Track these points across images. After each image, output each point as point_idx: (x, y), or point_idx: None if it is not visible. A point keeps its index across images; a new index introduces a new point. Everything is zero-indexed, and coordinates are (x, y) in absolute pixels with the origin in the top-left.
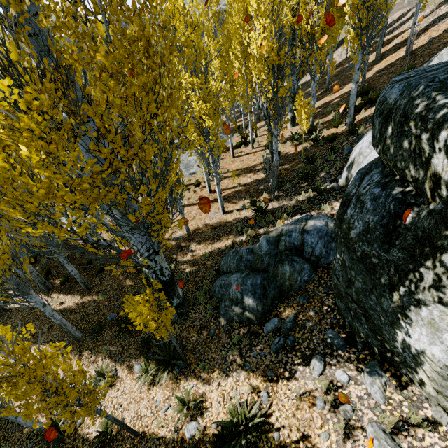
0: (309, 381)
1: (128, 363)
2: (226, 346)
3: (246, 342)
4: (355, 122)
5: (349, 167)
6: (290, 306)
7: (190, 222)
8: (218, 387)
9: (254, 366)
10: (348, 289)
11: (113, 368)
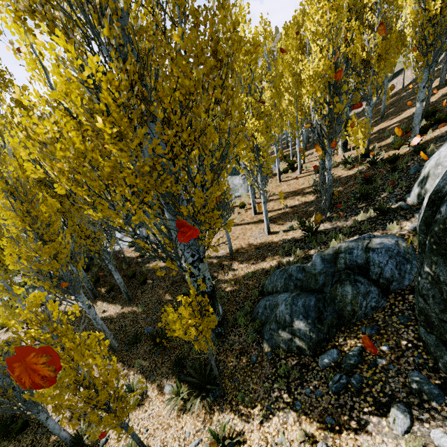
0: (388, 439)
1: (159, 382)
2: (270, 377)
3: (296, 376)
4: (421, 143)
5: (422, 182)
6: (353, 337)
7: (233, 242)
8: (259, 427)
9: (307, 407)
10: (443, 314)
11: (143, 385)
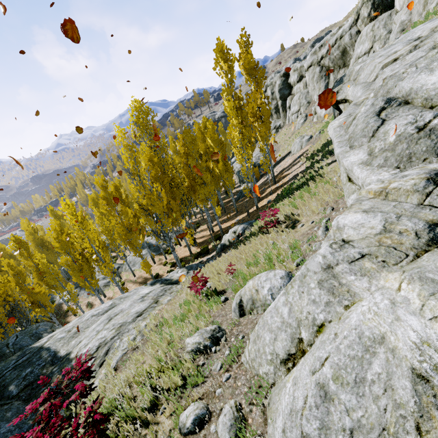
0: None
1: None
2: None
3: None
4: None
5: None
6: None
7: None
8: None
9: None
10: None
11: None
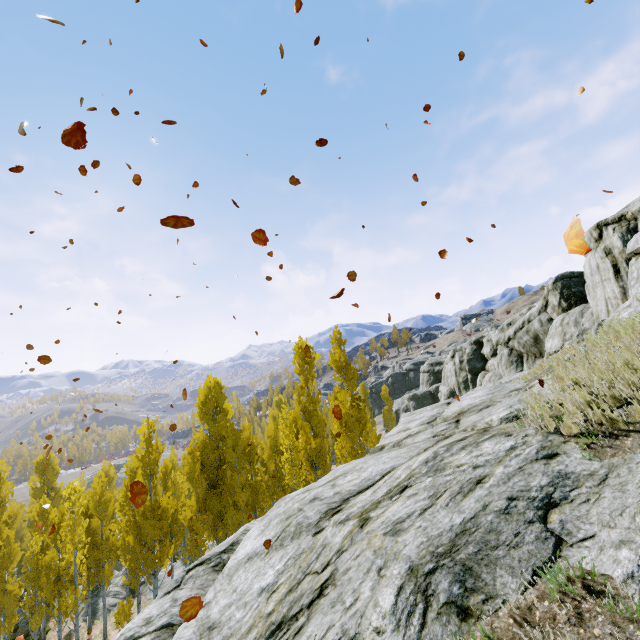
0: None
1: None
2: None
3: None
4: None
5: None
6: None
7: None
8: None
9: None
10: None
11: None
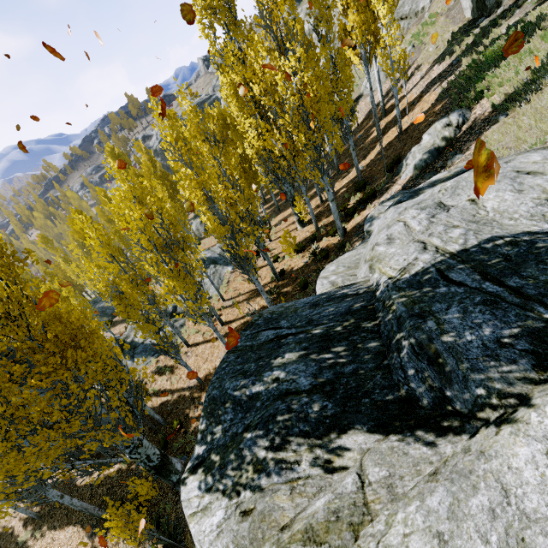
0: None
1: (143, 545)
2: None
3: None
4: (349, 231)
5: None
6: None
7: (203, 366)
8: None
9: None
10: None
11: None
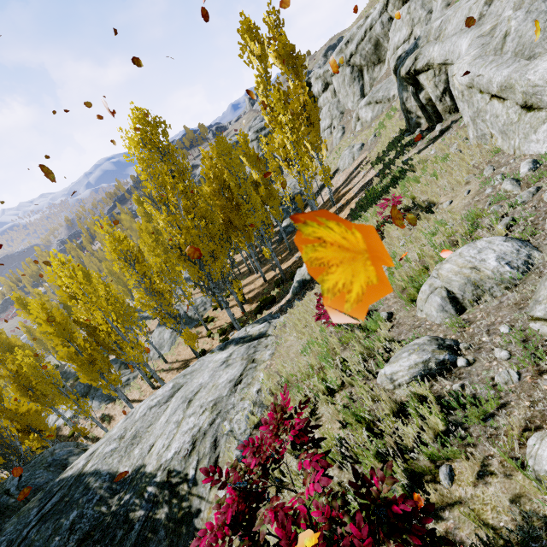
0: None
1: None
2: None
3: None
4: None
5: None
6: None
7: None
8: None
9: None
10: None
11: None
